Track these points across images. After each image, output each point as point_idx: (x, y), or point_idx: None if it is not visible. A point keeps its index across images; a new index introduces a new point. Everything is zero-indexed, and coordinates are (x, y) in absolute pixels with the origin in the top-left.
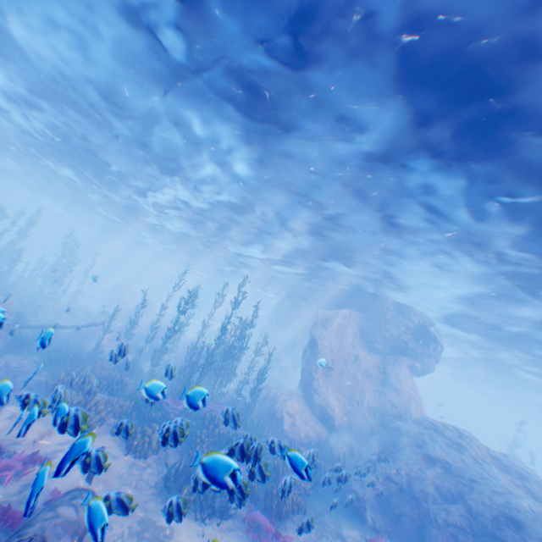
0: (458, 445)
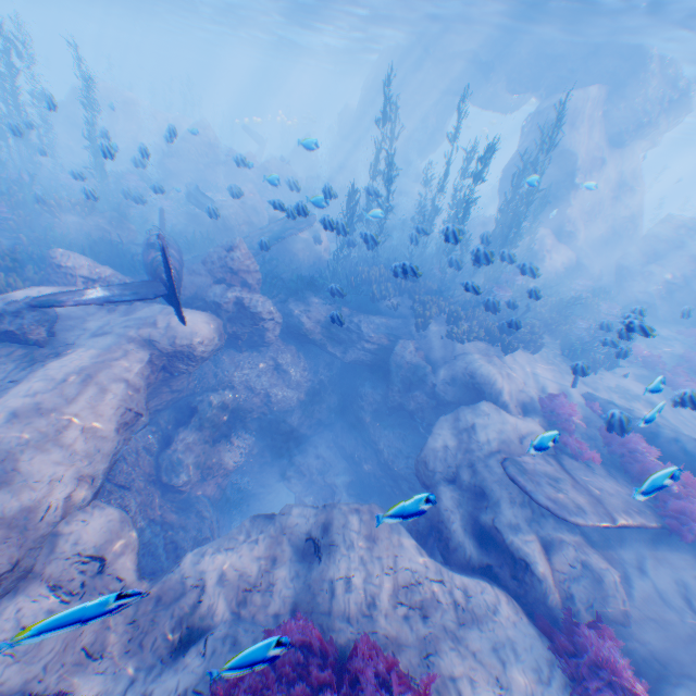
0: None
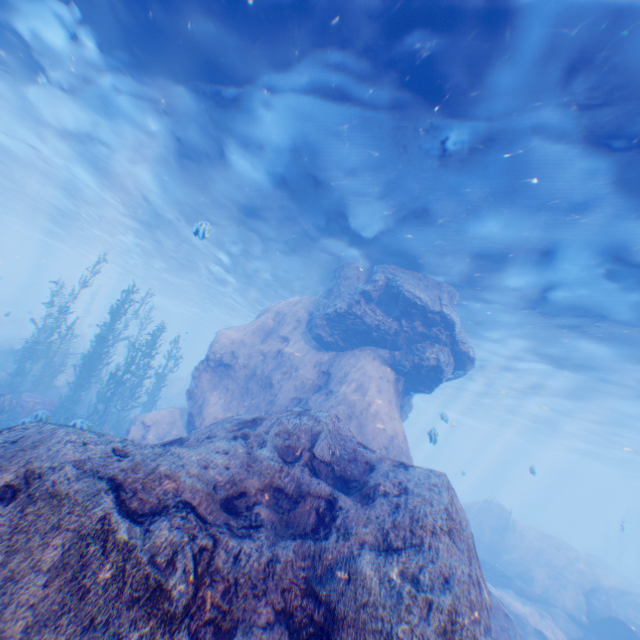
0: (254, 422)
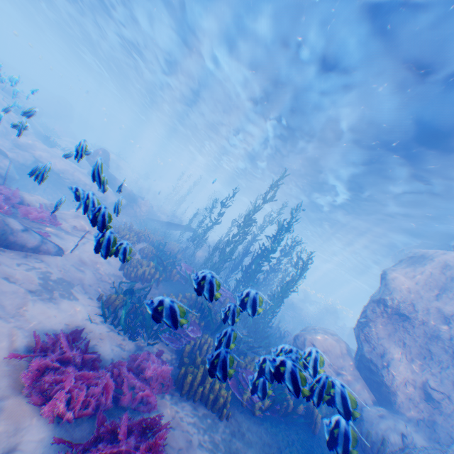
0: None
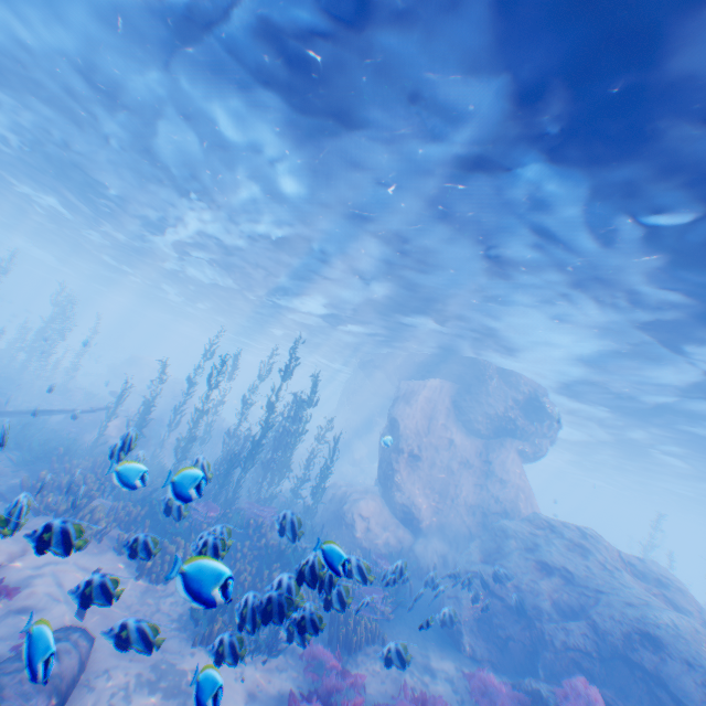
0: (581, 547)
